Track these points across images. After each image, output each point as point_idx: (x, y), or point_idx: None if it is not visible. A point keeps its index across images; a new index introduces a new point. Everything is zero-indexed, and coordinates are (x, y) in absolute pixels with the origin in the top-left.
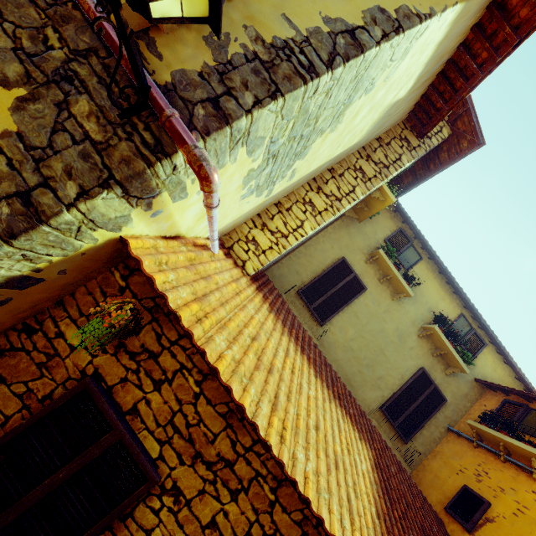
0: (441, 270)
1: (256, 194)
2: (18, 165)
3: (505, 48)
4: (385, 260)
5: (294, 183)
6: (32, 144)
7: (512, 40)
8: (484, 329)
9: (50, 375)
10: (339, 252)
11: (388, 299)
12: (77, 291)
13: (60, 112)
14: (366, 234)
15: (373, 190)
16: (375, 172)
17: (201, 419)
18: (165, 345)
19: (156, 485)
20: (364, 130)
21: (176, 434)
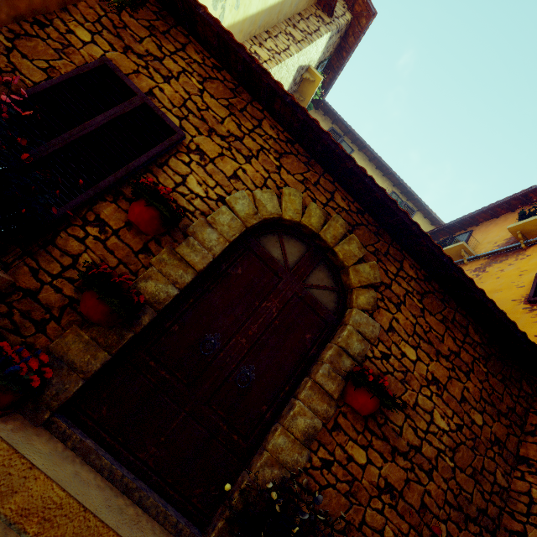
0: (370, 157)
1: (213, 1)
2: None
3: None
4: None
5: (240, 25)
6: None
7: None
8: (411, 198)
9: (69, 59)
10: None
11: None
12: (79, 4)
13: None
14: None
15: (304, 68)
16: (302, 38)
17: (208, 107)
18: (166, 54)
19: (182, 146)
20: None
21: (190, 114)
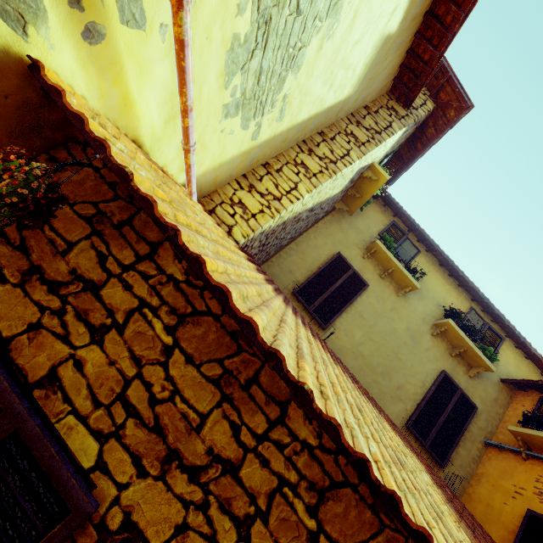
0: (442, 261)
1: (242, 121)
2: None
3: None
4: (384, 251)
5: (283, 135)
6: None
7: None
8: (498, 321)
9: None
10: (333, 248)
11: (392, 296)
12: None
13: None
14: (359, 229)
15: (365, 167)
16: (368, 138)
17: (176, 389)
18: (113, 271)
19: (88, 524)
20: (356, 74)
21: (130, 418)
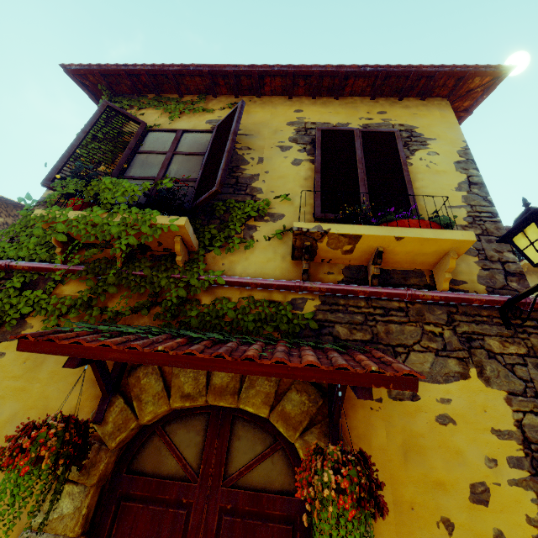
0: None
1: None
2: (537, 410)
3: (462, 119)
4: None
5: None
6: (520, 391)
7: (468, 115)
8: None
9: None
10: None
11: None
12: None
13: (496, 359)
14: None
15: None
16: None
17: None
18: None
19: None
20: None
21: None
